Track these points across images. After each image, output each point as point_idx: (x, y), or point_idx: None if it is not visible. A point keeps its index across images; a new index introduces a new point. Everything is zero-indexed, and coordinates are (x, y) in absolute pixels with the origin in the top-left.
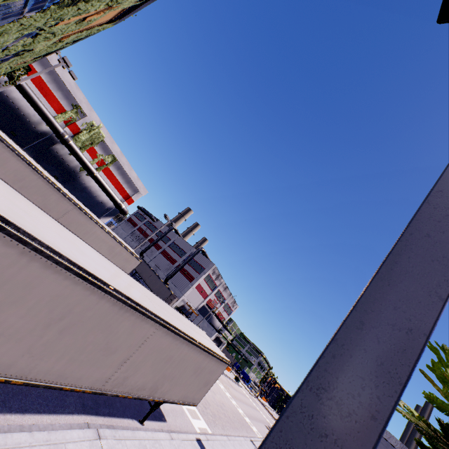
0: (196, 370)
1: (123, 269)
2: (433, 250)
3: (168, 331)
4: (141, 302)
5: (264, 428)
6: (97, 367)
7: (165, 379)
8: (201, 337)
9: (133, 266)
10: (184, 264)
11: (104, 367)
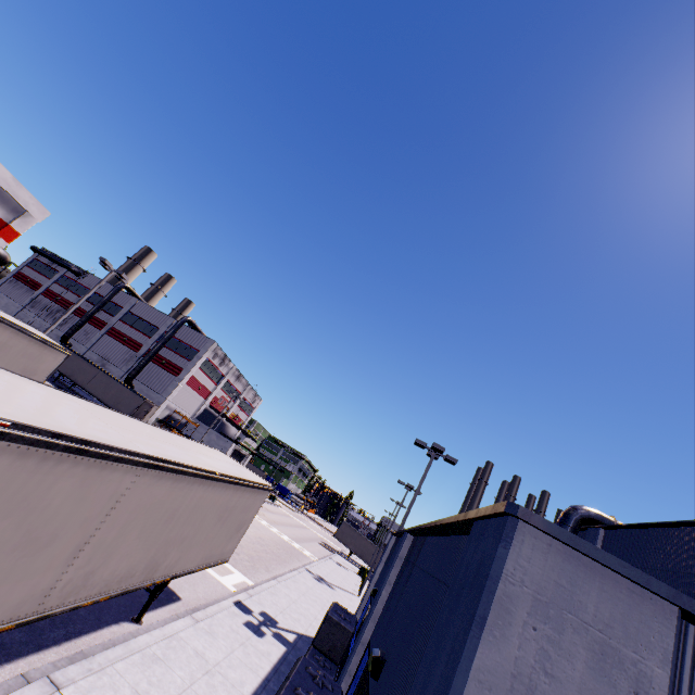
0: (221, 515)
1: (28, 374)
2: None
3: (162, 473)
4: (91, 435)
5: (319, 546)
6: (16, 582)
7: (169, 546)
8: (221, 464)
9: (52, 366)
10: (158, 349)
11: (34, 576)
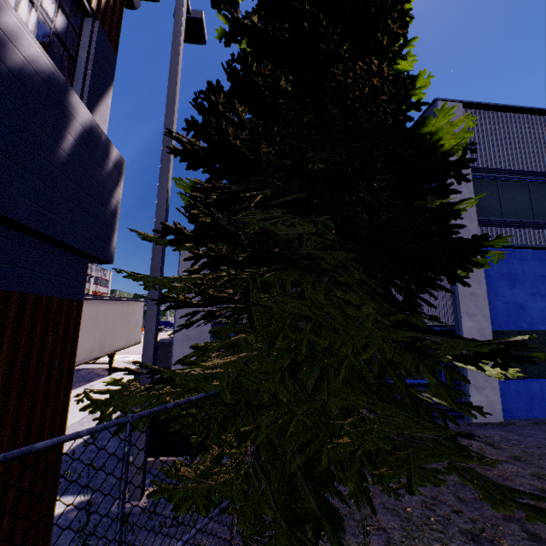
0: (122, 318)
1: None
2: (164, 178)
3: None
4: None
5: None
6: None
7: (104, 336)
8: None
9: None
10: None
11: None
